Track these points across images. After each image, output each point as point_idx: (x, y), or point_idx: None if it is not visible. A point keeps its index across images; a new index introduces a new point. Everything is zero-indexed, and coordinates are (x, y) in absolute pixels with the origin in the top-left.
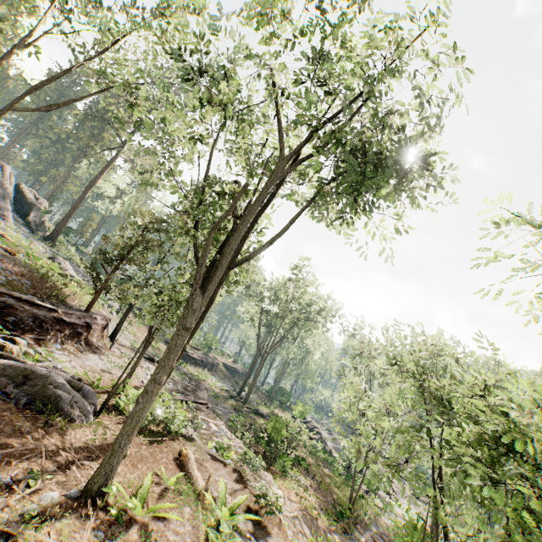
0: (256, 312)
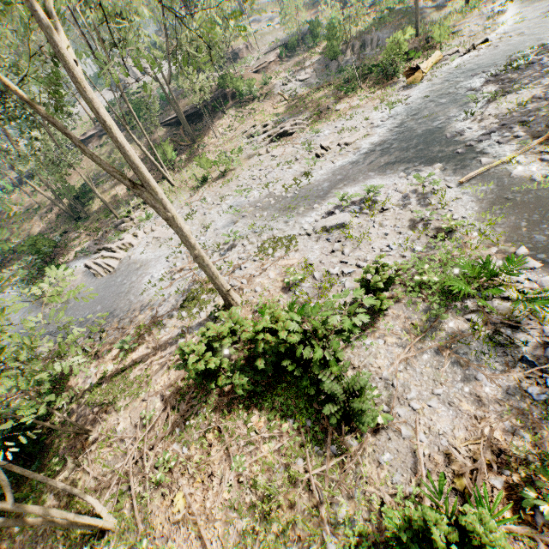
0: None
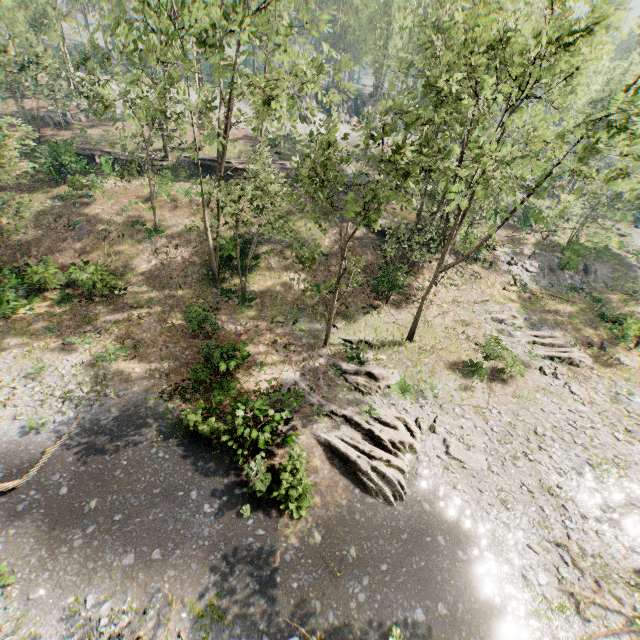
0: None
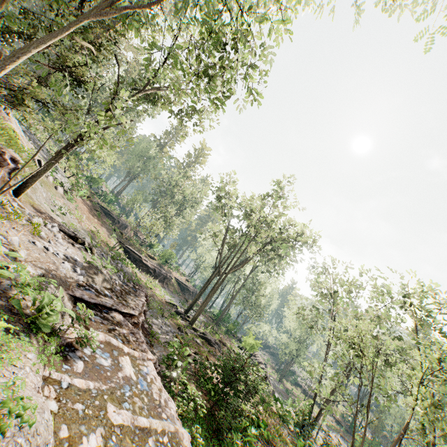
0: (220, 231)
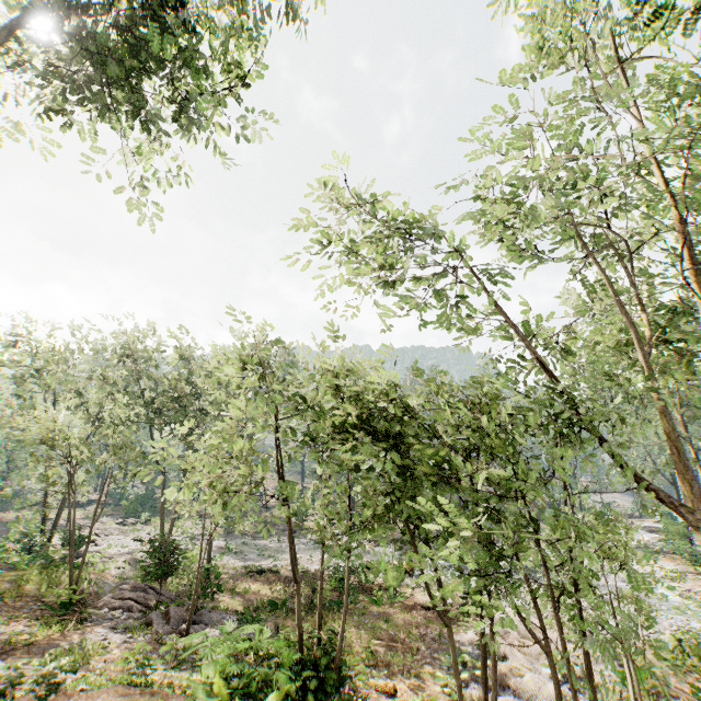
0: None
